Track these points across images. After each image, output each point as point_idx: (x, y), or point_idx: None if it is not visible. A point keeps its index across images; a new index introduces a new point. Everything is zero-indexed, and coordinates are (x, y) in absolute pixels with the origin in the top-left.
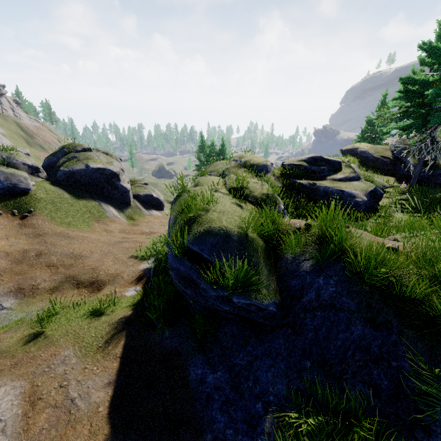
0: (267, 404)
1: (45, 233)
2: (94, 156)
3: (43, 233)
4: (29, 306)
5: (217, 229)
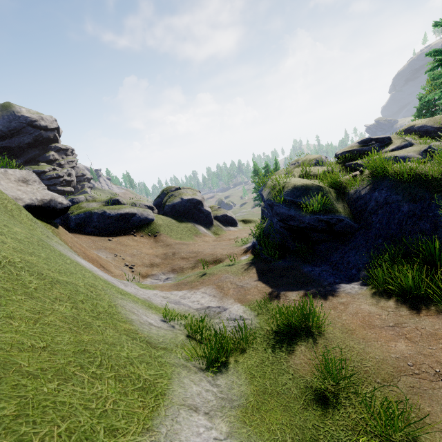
0: (358, 269)
1: (170, 244)
2: (184, 192)
3: (169, 244)
4: (184, 275)
5: (299, 185)
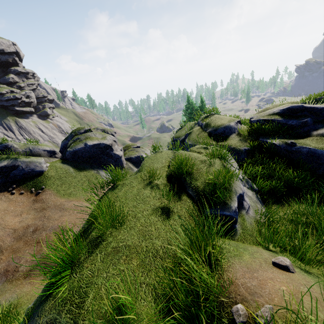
0: None
1: (48, 206)
2: (91, 135)
3: (46, 207)
4: (0, 296)
5: None
